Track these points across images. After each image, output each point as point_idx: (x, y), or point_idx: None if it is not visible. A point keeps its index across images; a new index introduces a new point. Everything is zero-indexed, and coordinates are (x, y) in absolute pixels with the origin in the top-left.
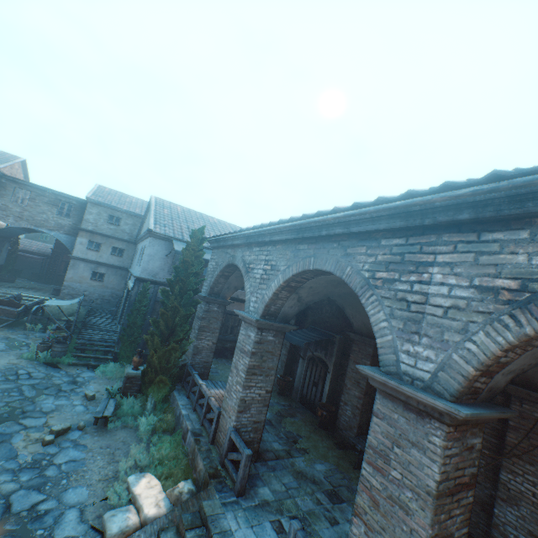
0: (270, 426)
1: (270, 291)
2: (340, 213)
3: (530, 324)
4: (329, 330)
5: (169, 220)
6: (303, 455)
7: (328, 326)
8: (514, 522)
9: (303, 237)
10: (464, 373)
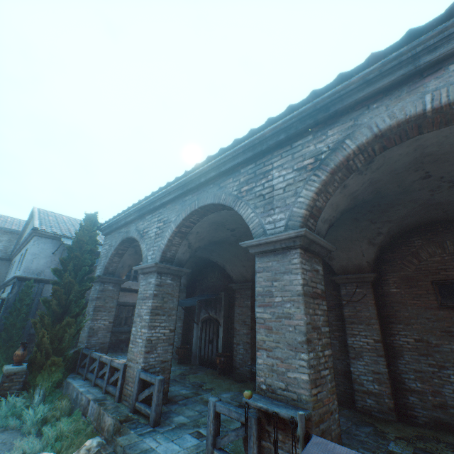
0: (175, 382)
1: (165, 239)
2: (212, 162)
3: (323, 174)
4: (216, 292)
5: (55, 223)
6: (209, 391)
7: (214, 289)
8: (363, 370)
9: (187, 190)
10: (301, 215)
